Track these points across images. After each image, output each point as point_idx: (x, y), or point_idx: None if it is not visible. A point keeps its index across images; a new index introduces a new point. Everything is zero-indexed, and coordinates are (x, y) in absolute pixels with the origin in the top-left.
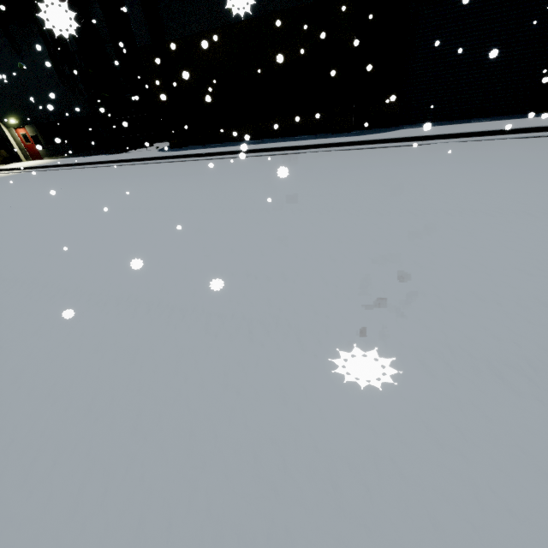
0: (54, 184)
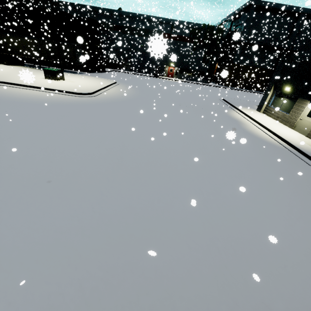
0: (220, 89)
